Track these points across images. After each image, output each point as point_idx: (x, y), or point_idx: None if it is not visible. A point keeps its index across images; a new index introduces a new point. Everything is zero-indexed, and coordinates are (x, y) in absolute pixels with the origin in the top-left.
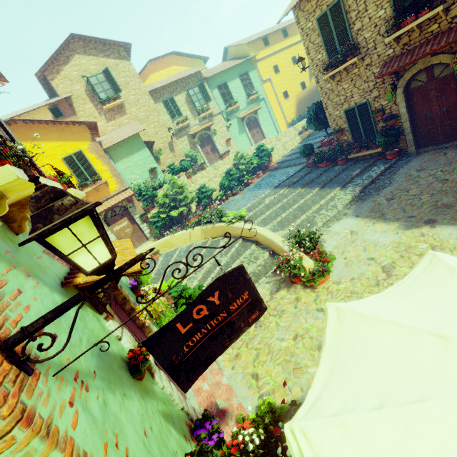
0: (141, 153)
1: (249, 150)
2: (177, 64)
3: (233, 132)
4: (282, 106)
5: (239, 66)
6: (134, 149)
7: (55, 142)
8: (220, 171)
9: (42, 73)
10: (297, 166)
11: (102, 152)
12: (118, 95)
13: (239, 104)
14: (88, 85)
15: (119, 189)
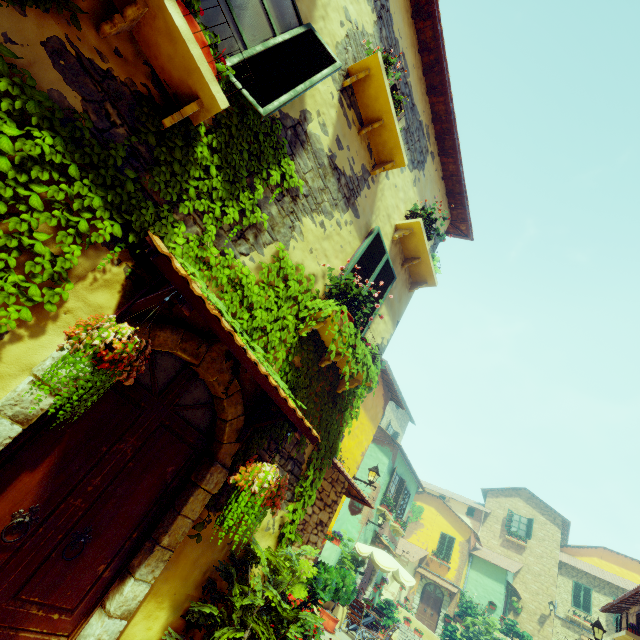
0: (496, 584)
1: None
2: None
3: None
4: None
5: None
6: (493, 576)
7: (447, 522)
8: None
9: (487, 490)
10: None
11: (465, 551)
12: (525, 539)
13: None
14: (510, 516)
15: (452, 581)
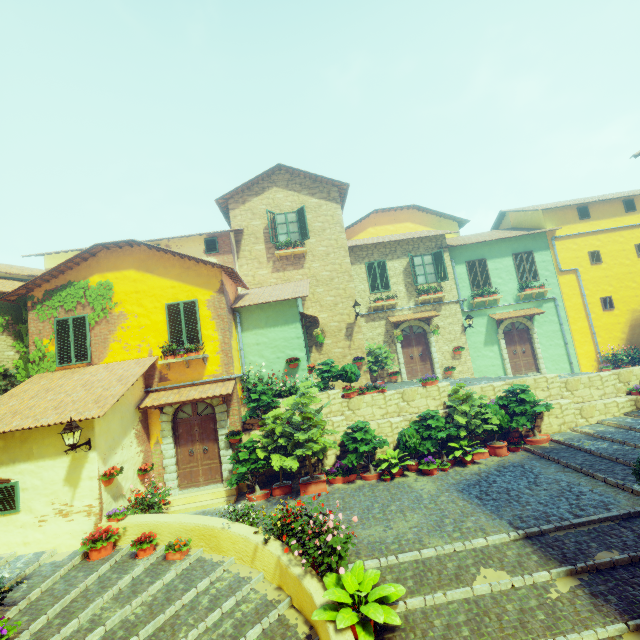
0: (288, 328)
1: (490, 387)
2: (414, 221)
3: (472, 338)
4: (593, 320)
5: (518, 240)
6: (280, 320)
7: (171, 280)
8: (412, 407)
9: (226, 200)
10: (613, 488)
11: (223, 311)
12: (303, 242)
13: (499, 297)
14: (272, 223)
15: (219, 375)
